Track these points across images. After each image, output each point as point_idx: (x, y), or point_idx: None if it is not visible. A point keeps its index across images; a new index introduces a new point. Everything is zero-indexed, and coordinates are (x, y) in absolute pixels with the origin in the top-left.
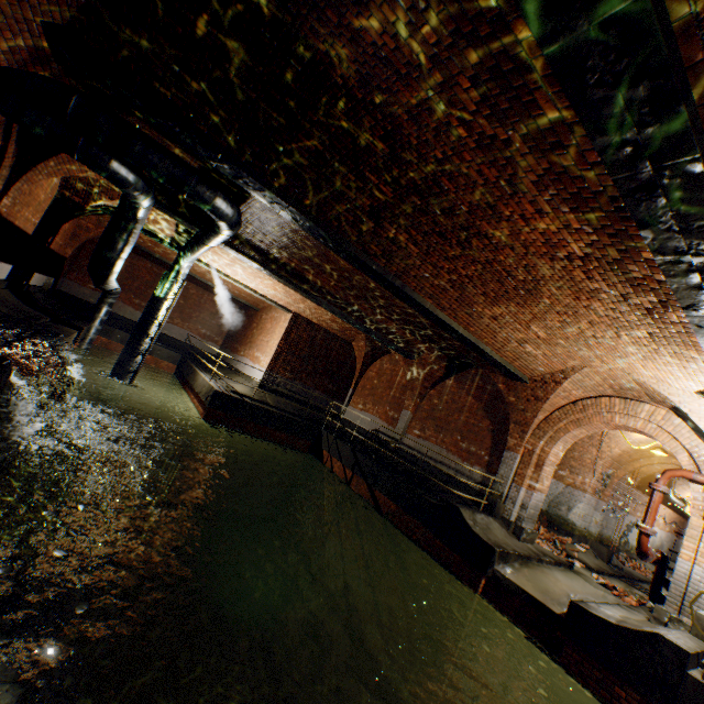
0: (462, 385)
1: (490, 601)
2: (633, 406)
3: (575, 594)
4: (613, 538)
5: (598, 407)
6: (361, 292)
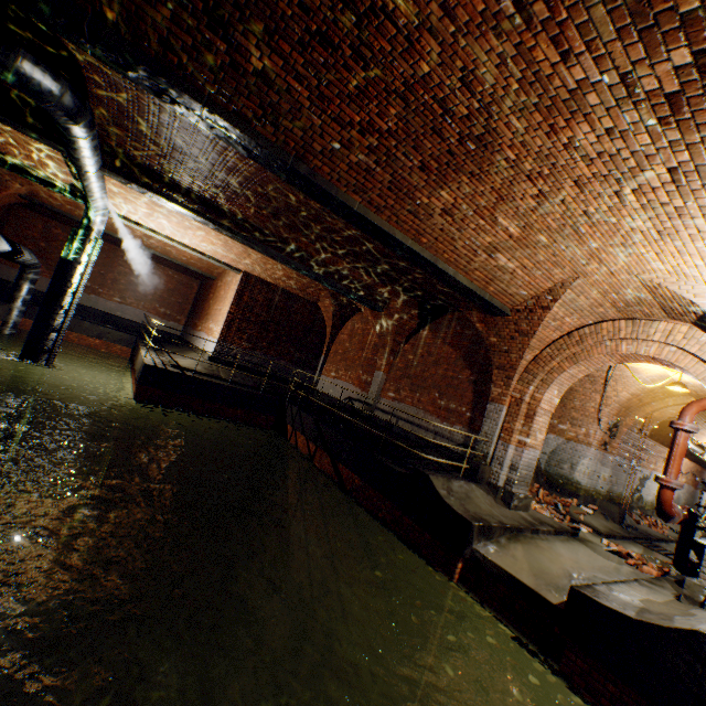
0: (438, 334)
1: (469, 589)
2: (643, 327)
3: (580, 573)
4: (624, 495)
5: (599, 335)
6: (291, 218)
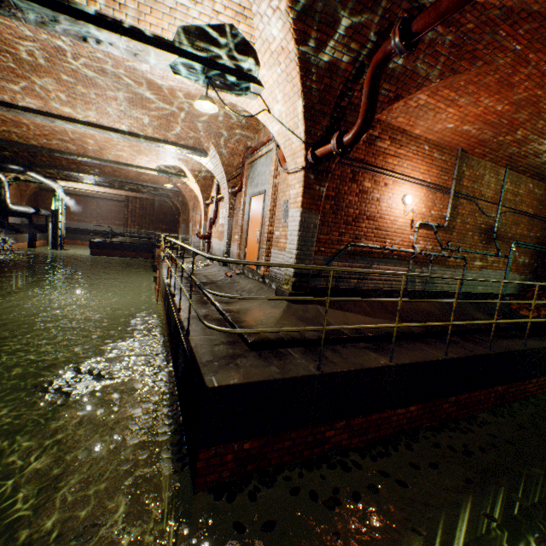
0: None
1: None
2: None
3: None
4: None
5: None
6: None
